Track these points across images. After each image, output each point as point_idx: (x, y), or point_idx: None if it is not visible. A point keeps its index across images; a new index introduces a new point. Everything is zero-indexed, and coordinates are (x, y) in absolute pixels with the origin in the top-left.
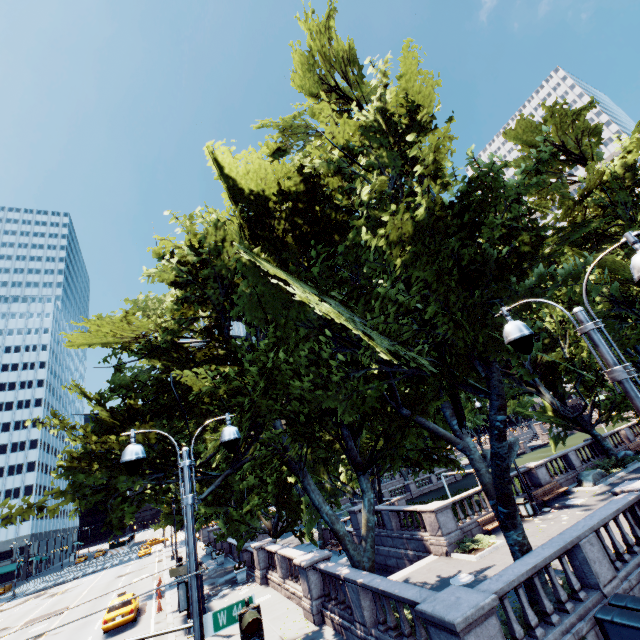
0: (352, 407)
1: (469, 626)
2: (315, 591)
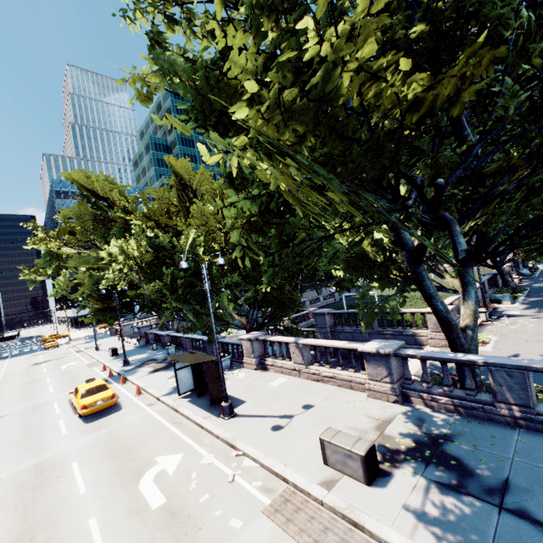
0: None
1: None
2: (395, 375)
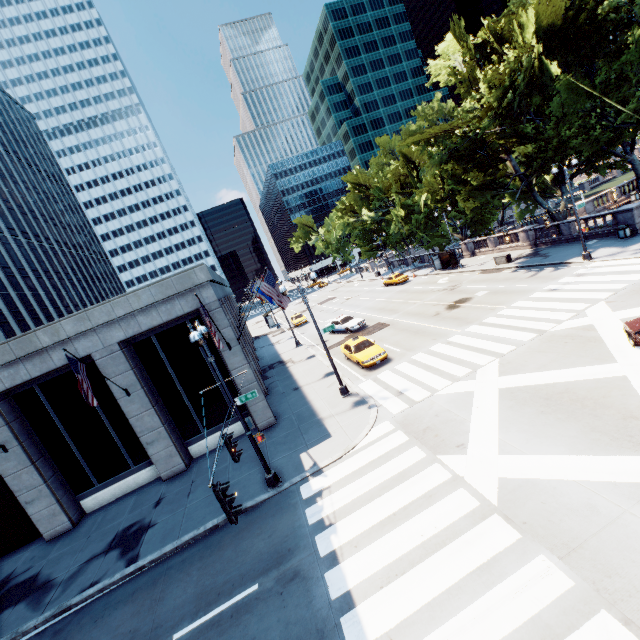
0: (589, 149)
1: (635, 209)
2: (531, 238)
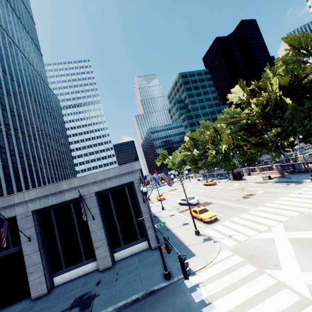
0: (305, 132)
1: None
2: (279, 169)
